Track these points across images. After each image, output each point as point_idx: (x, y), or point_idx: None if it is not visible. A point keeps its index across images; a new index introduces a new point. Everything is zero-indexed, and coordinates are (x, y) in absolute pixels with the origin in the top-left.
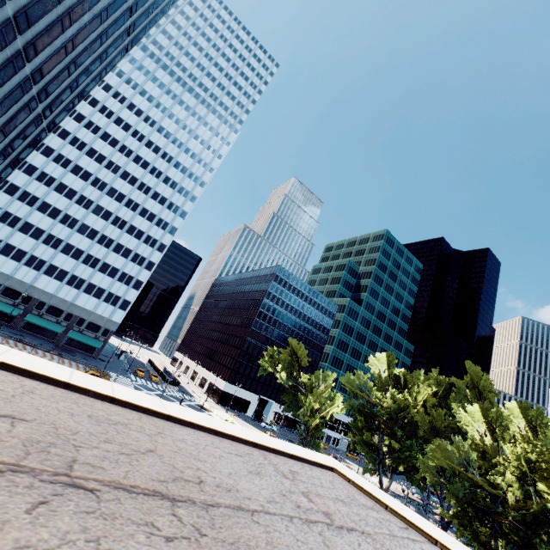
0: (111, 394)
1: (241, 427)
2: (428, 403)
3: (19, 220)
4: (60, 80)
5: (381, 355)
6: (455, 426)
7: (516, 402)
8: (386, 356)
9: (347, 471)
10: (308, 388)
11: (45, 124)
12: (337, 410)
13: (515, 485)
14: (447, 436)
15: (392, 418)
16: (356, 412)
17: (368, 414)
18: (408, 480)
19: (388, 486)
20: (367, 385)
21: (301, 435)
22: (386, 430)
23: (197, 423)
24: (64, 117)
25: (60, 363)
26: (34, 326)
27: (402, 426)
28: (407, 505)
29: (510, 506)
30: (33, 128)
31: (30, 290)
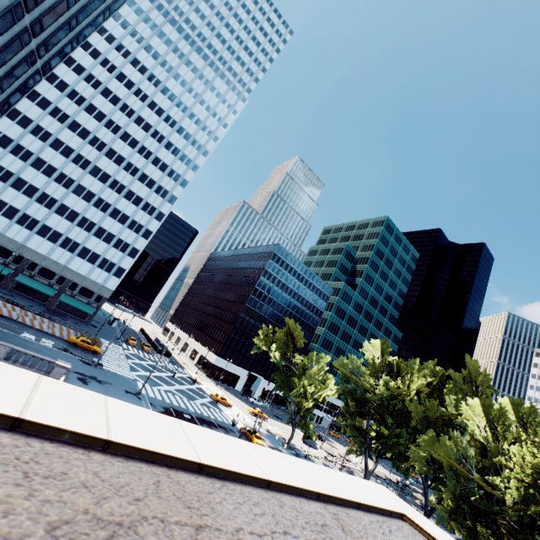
0: (103, 434)
1: (286, 456)
2: (423, 393)
3: (11, 175)
4: (57, 12)
5: (376, 341)
6: (447, 418)
7: (508, 398)
8: (380, 342)
9: (416, 515)
10: (301, 369)
11: (39, 64)
12: (330, 394)
13: (515, 487)
14: (438, 427)
15: (382, 405)
16: (348, 396)
17: (359, 399)
18: (394, 466)
19: (373, 470)
20: (360, 370)
21: (291, 414)
22: (376, 416)
23: (242, 472)
24: (62, 60)
25: (50, 328)
26: (25, 287)
27: (392, 413)
28: (388, 487)
29: (509, 508)
30: (26, 67)
31: (22, 250)
